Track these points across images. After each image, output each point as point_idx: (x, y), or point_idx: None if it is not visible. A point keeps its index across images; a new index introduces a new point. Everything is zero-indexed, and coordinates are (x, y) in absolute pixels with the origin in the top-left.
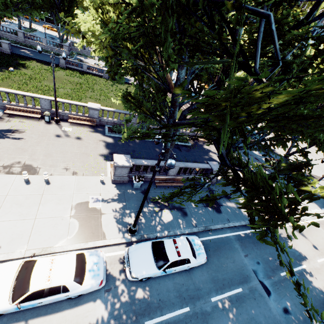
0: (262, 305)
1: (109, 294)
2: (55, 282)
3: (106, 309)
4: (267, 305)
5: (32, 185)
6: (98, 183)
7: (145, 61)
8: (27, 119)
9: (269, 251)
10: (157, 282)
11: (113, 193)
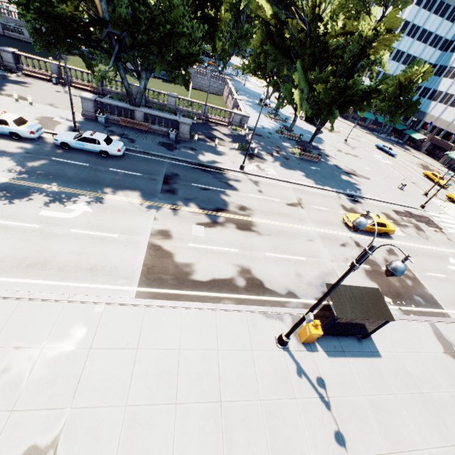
0: (151, 183)
1: (38, 146)
2: (2, 117)
3: (32, 148)
4: (155, 185)
5: (20, 103)
6: (71, 114)
7: (86, 2)
8: (39, 80)
9: (198, 176)
10: (76, 153)
11: (78, 120)
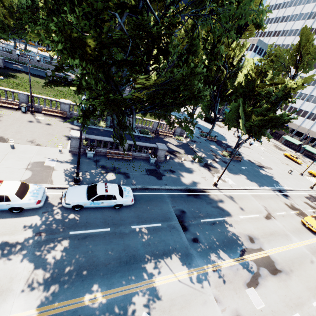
0: (175, 235)
1: (45, 214)
2: (0, 192)
3: (40, 222)
4: (179, 235)
5: None
6: (57, 152)
7: None
8: (6, 109)
9: (197, 206)
10: (88, 212)
11: (68, 159)
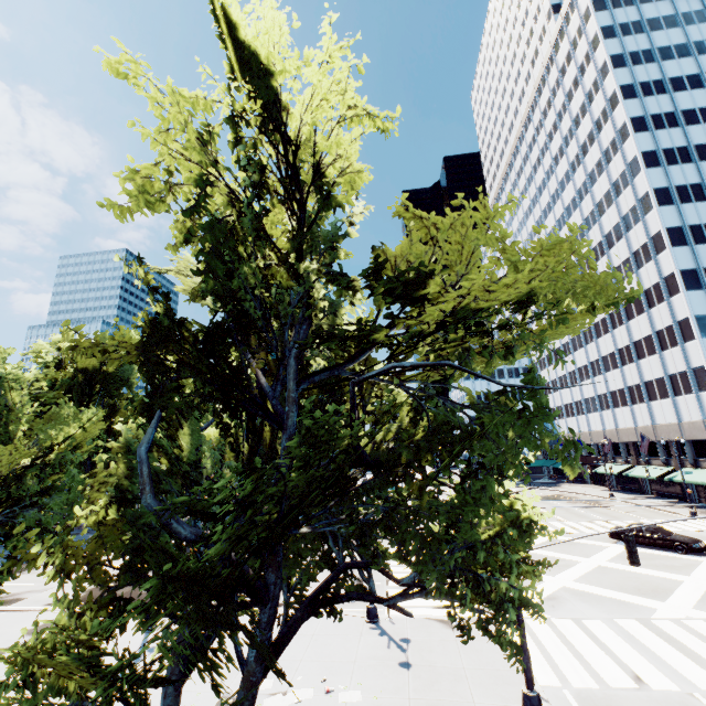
0: None
1: None
2: None
3: None
4: None
5: None
6: None
7: None
8: None
9: None
10: None
11: None
